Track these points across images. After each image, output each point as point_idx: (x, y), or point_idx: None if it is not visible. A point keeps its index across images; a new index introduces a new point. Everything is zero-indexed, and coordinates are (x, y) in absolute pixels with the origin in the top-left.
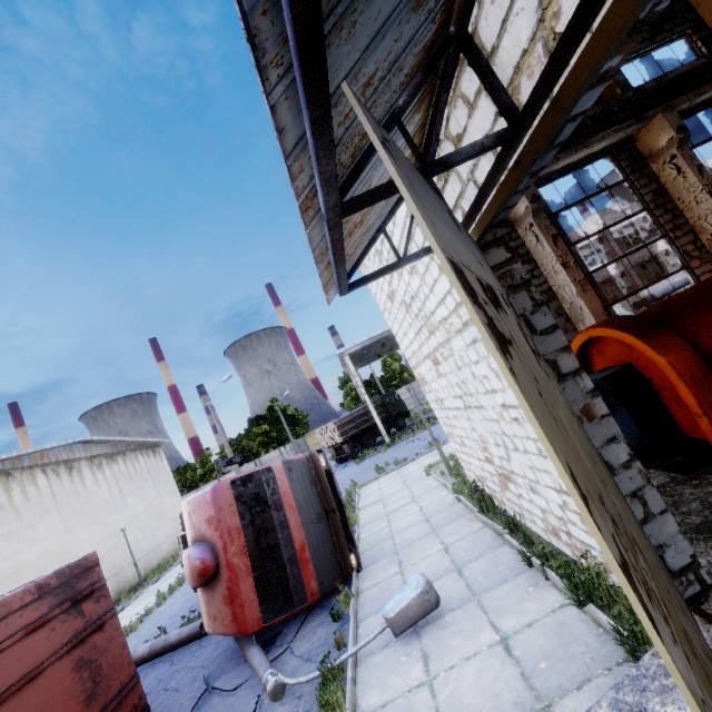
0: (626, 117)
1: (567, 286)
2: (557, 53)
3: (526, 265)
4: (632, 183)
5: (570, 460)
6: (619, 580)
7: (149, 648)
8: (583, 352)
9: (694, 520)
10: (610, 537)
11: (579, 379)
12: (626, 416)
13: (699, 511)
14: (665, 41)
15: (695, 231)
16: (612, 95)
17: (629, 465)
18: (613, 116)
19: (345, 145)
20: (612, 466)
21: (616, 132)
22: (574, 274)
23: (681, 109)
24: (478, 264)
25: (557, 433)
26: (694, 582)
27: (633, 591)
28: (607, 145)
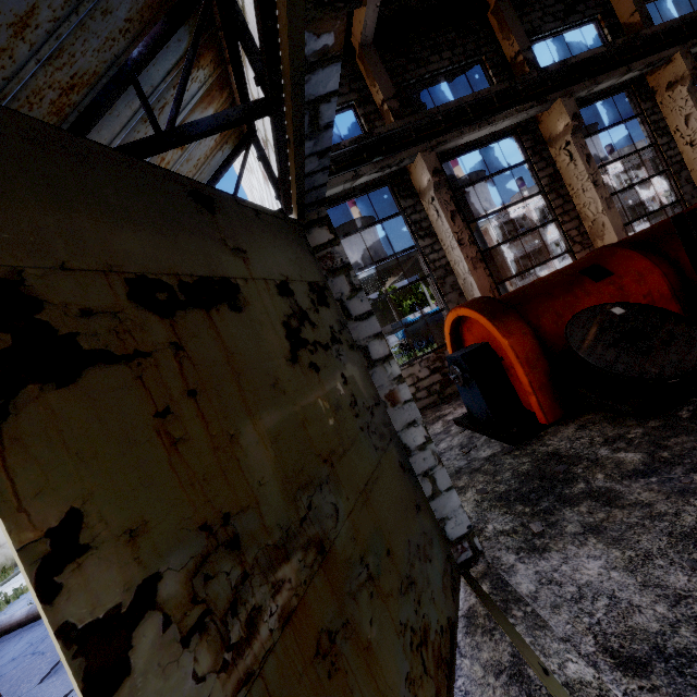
0: (529, 98)
1: (461, 262)
2: (258, 20)
3: (428, 238)
4: (532, 165)
5: (119, 498)
6: (57, 648)
7: (27, 612)
8: (456, 328)
9: (501, 488)
10: (116, 587)
11: (387, 366)
12: (478, 391)
13: (508, 480)
14: (577, 23)
15: (581, 218)
16: (522, 72)
17: (424, 447)
18: (517, 95)
19: (22, 99)
20: (409, 448)
21: (519, 112)
22: (467, 251)
23: (580, 96)
24: (221, 252)
25: (135, 464)
26: (468, 549)
27: (73, 658)
28: (514, 124)
